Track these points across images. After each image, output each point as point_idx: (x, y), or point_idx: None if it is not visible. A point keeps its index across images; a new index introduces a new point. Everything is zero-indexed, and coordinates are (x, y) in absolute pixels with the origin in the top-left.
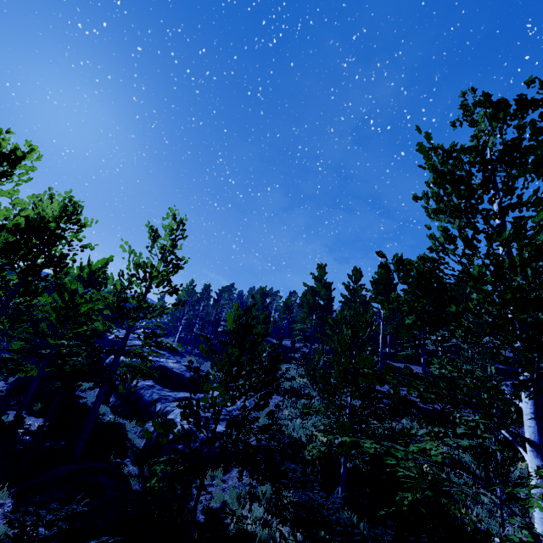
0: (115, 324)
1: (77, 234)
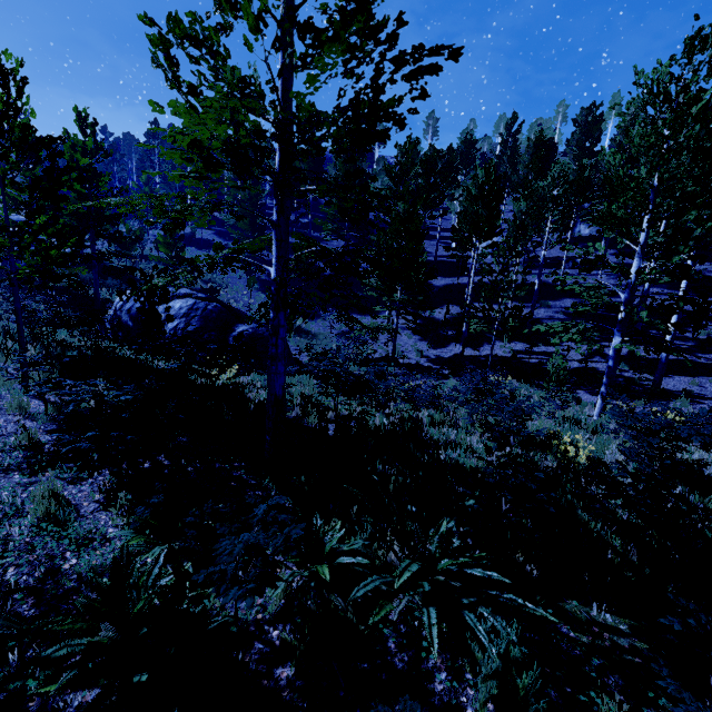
0: None
1: None
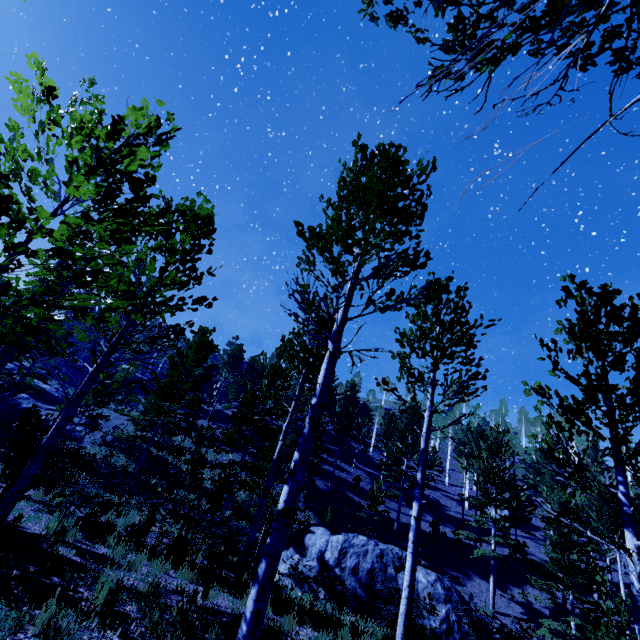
0: None
1: None
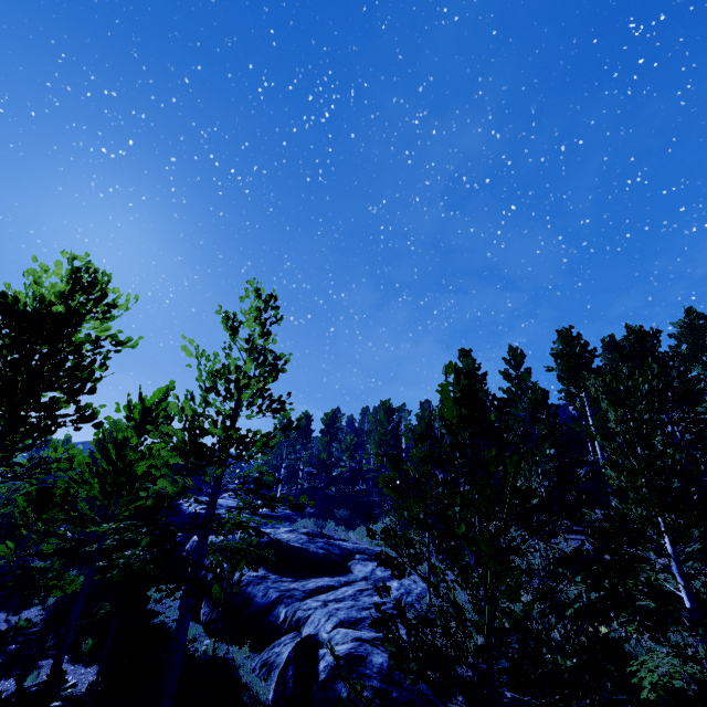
0: (192, 491)
1: (106, 326)
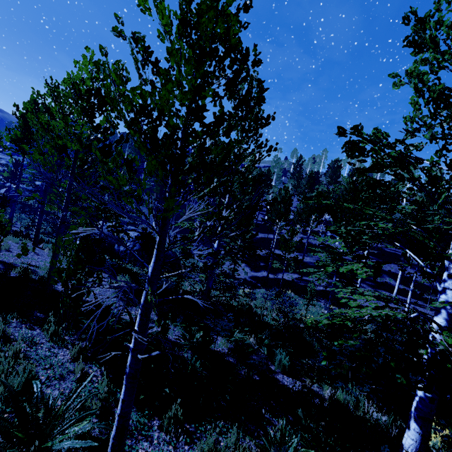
0: None
1: None
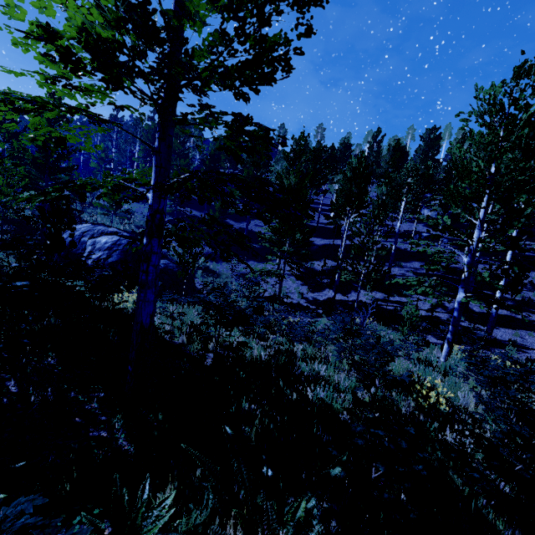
0: None
1: None
